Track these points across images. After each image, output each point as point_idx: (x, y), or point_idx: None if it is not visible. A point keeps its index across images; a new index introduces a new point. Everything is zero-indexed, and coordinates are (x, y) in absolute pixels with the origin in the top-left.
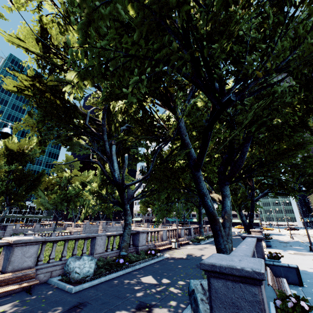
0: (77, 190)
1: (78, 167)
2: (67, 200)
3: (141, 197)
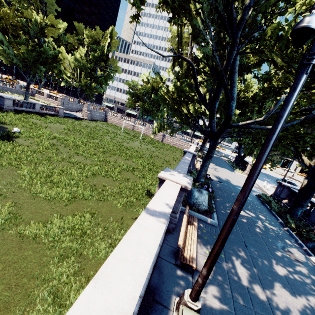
0: (57, 53)
1: (55, 12)
2: (43, 62)
3: (236, 136)
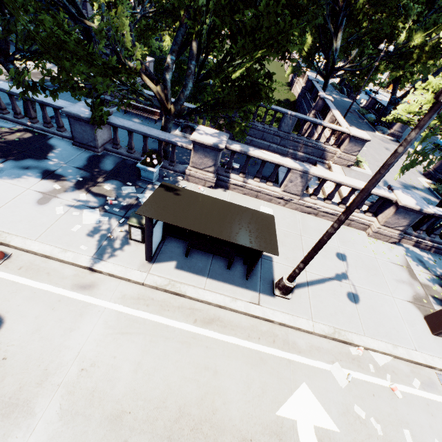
0: None
1: None
2: None
3: None
